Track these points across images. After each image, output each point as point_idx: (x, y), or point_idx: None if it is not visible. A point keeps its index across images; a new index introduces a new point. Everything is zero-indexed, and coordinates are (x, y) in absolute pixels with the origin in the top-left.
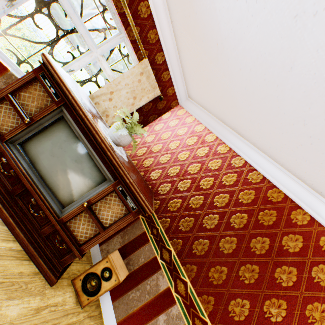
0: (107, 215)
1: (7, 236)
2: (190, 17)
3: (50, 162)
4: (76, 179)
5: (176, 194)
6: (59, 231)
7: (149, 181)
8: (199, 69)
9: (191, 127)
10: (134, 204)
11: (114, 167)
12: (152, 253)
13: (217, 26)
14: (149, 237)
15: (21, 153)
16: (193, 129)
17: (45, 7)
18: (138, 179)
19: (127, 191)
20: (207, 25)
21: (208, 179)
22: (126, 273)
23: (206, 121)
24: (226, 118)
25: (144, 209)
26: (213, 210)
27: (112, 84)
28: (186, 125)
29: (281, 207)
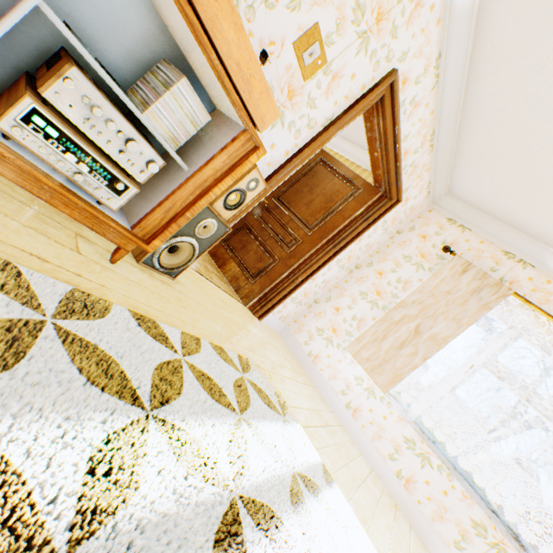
0: None
1: None
2: None
3: None
4: None
5: None
6: None
7: None
8: None
9: None
10: None
11: None
12: None
13: None
14: None
15: None
16: None
17: None
18: None
19: None
20: None
21: None
22: None
23: None
24: None
25: None
26: None
27: None
28: None
29: None
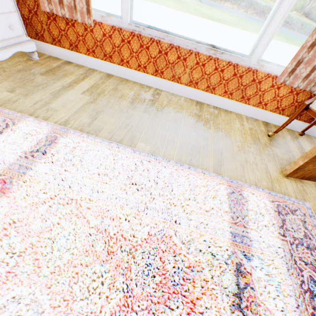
0: None
1: None
2: None
3: None
4: None
5: None
6: None
7: None
8: None
9: None
10: None
11: None
12: None
13: None
14: None
15: None
16: None
17: None
18: None
19: None
20: None
21: None
22: None
23: None
24: None
25: None
26: None
27: None
28: None
29: None
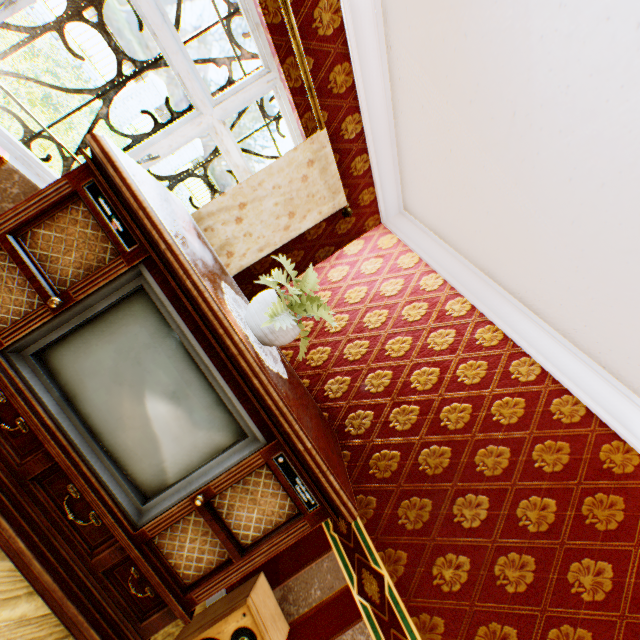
0: (248, 519)
1: (12, 587)
2: (444, 42)
3: (112, 396)
4: (176, 434)
5: (388, 438)
6: (137, 562)
7: (323, 400)
8: (447, 160)
9: (412, 279)
10: (312, 495)
11: (267, 412)
12: (338, 577)
13: (524, 74)
14: (329, 538)
15: (41, 374)
16: (417, 284)
17: (91, 5)
18: (313, 420)
19: (298, 467)
20: (494, 68)
21: (458, 405)
22: (284, 633)
23: (447, 268)
24: (498, 268)
25: (336, 509)
26: (474, 483)
27: (246, 186)
28: (400, 272)
29: (634, 489)
